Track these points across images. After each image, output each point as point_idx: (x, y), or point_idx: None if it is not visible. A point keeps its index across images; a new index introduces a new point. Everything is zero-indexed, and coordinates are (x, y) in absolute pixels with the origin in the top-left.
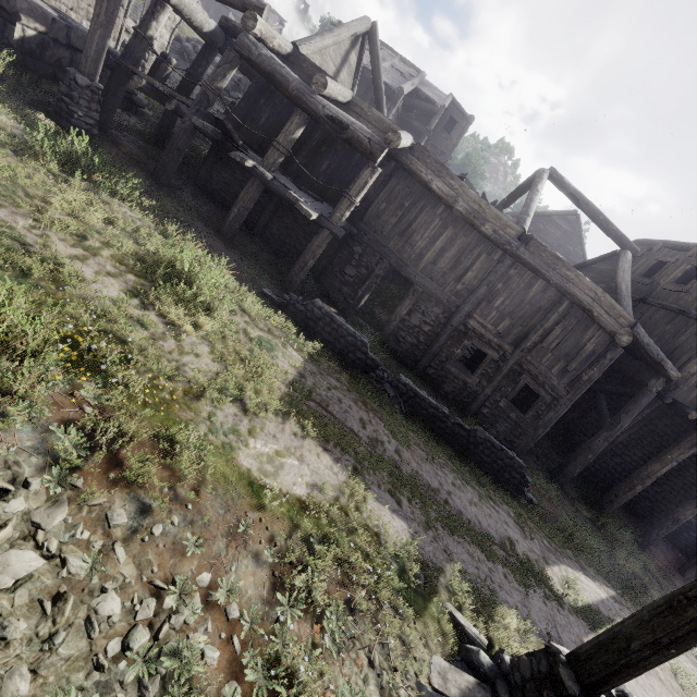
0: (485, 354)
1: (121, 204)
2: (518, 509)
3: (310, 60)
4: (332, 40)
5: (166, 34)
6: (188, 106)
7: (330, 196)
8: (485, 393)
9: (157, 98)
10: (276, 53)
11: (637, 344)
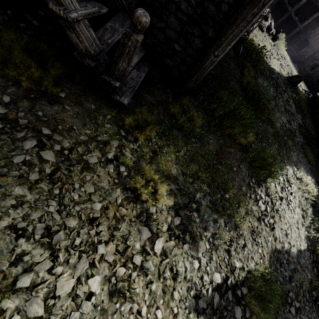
0: (317, 66)
1: None
2: None
3: None
4: None
5: None
6: None
7: (299, 16)
8: (312, 76)
9: None
10: None
11: None
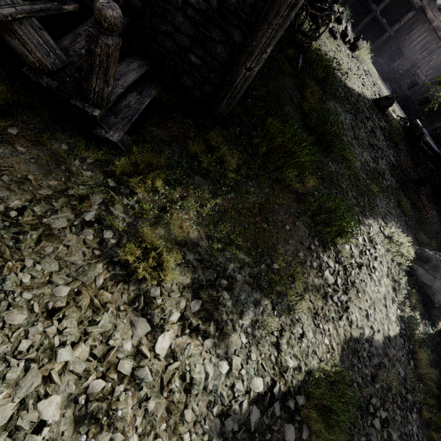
0: (417, 84)
1: None
2: None
3: None
4: None
5: None
6: None
7: (388, 17)
8: (411, 98)
9: None
10: None
11: None
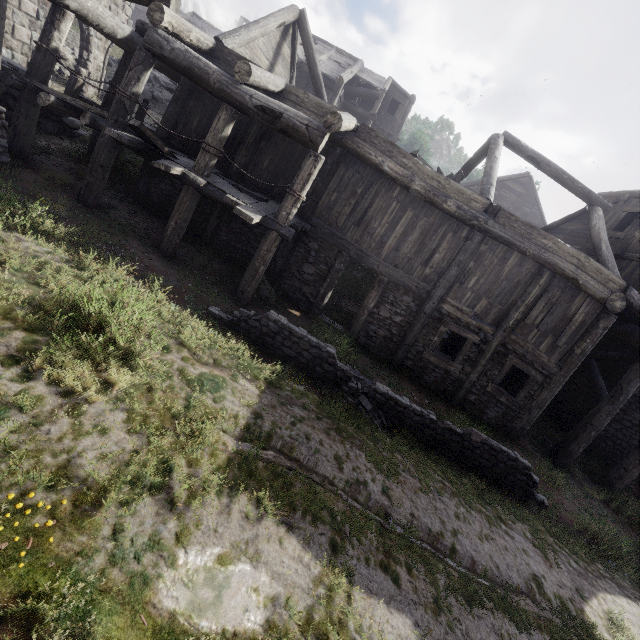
0: (464, 338)
1: (24, 238)
2: (532, 520)
3: (235, 52)
4: (259, 32)
5: (99, 55)
6: (105, 117)
7: (276, 193)
8: (470, 380)
9: (73, 114)
10: (198, 51)
11: (632, 308)
